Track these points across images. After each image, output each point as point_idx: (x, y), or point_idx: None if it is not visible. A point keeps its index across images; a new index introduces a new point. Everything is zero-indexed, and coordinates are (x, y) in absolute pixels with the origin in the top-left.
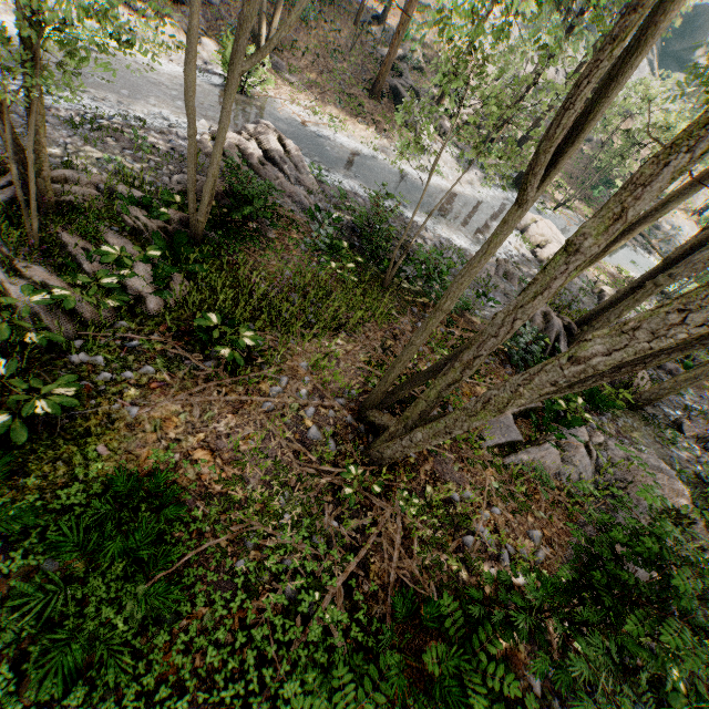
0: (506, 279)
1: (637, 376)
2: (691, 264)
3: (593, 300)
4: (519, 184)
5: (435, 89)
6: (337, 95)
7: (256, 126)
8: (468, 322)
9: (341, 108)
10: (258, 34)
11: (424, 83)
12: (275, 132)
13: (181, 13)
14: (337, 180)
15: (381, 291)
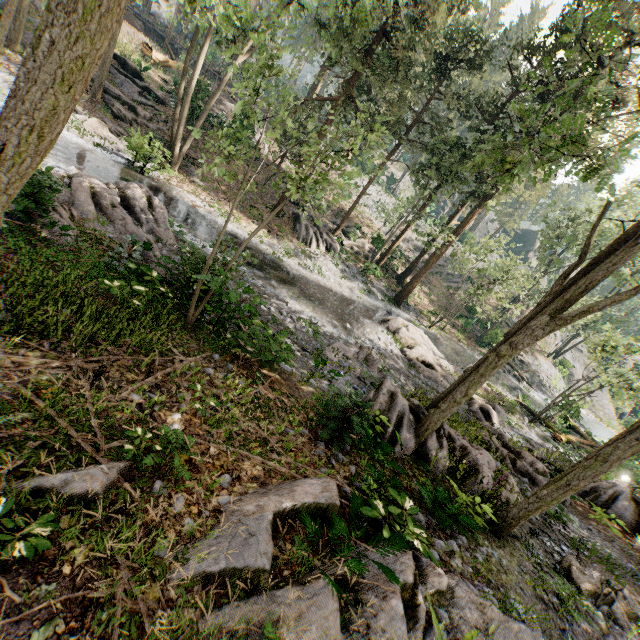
0: (367, 365)
1: (506, 487)
2: (531, 330)
3: (463, 406)
4: (397, 301)
5: (333, 225)
6: (240, 203)
7: (128, 184)
8: (291, 387)
9: (241, 211)
10: (174, 143)
11: (324, 221)
12: (147, 193)
13: (118, 124)
14: (203, 245)
15: (181, 330)
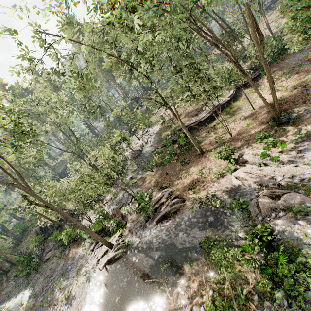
0: None
1: None
2: None
3: None
4: None
5: None
6: None
7: None
8: None
9: None
10: None
11: None
12: None
13: None
14: None
15: None
